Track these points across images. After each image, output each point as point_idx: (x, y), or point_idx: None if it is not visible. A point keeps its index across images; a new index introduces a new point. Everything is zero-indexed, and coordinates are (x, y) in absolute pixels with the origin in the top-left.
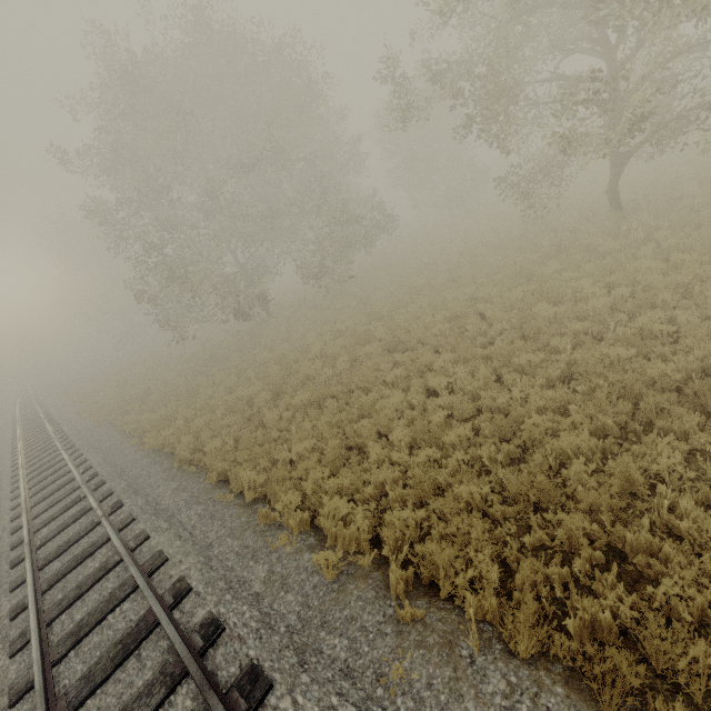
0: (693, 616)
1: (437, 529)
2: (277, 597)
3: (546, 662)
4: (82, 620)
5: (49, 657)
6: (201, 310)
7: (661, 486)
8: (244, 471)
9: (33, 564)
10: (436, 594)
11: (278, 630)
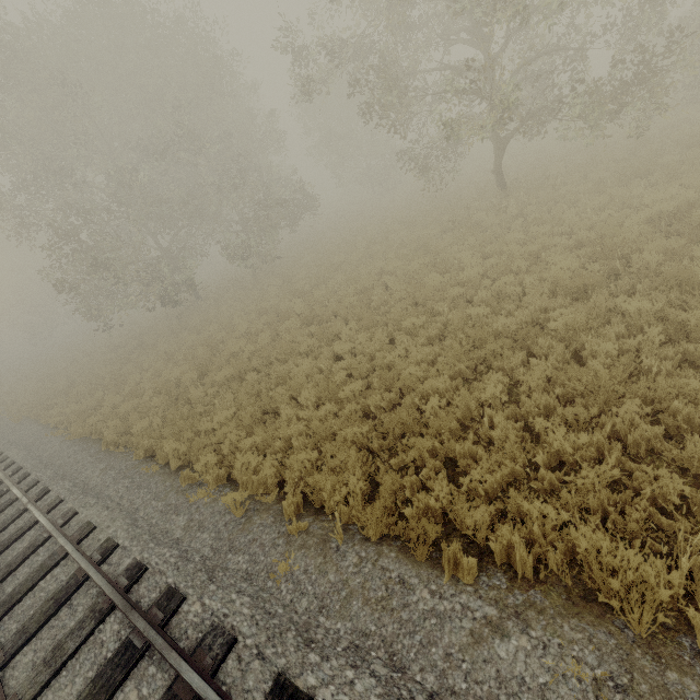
0: (489, 493)
1: (327, 465)
2: (194, 537)
3: (390, 541)
4: (14, 590)
5: None
6: (124, 297)
7: (486, 409)
8: (168, 443)
9: None
10: (323, 513)
11: (193, 560)
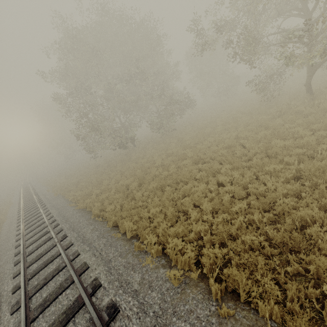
0: None
1: (234, 260)
2: (146, 293)
3: None
4: (46, 297)
5: (29, 317)
6: (104, 144)
7: None
8: (127, 222)
9: (24, 265)
10: (237, 299)
11: (149, 314)
